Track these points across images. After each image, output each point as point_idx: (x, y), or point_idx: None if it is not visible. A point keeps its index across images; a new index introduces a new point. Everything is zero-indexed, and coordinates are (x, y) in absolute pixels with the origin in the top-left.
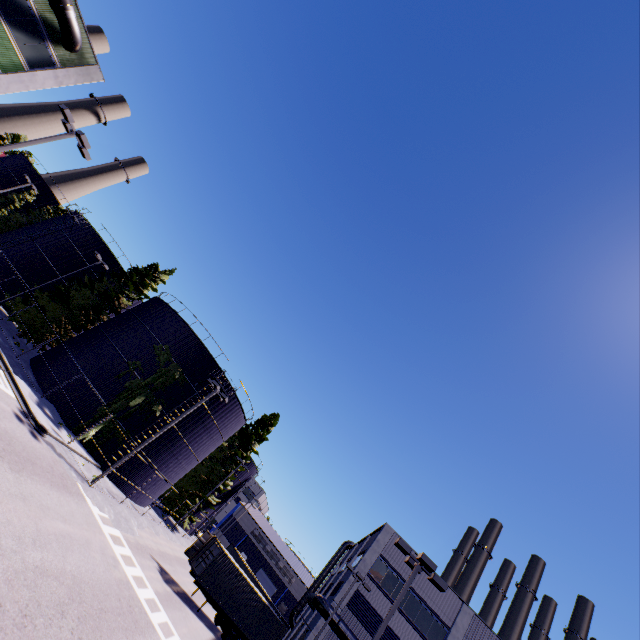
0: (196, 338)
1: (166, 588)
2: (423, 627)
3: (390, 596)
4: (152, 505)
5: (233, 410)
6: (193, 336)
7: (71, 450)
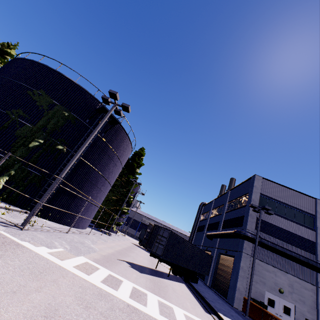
0: (68, 79)
1: (147, 277)
2: (300, 221)
3: (276, 213)
4: (88, 226)
5: (123, 140)
6: (64, 78)
7: None
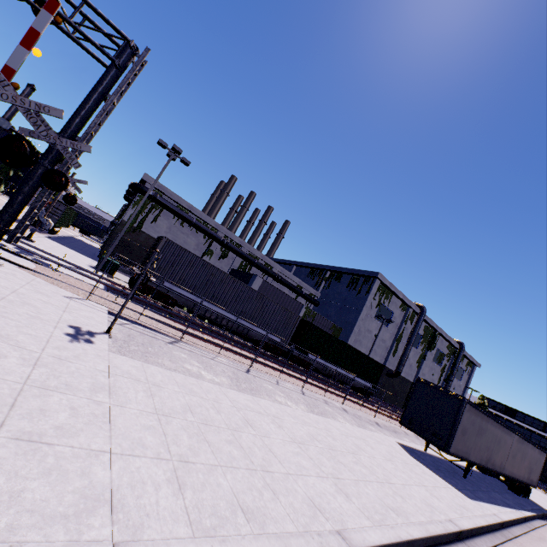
0: None
1: None
2: None
3: None
4: None
5: None
6: None
7: (4, 196)
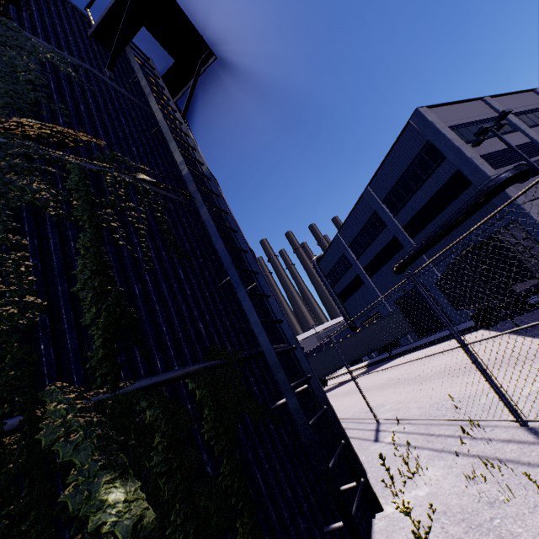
0: None
1: None
2: (500, 131)
3: None
4: None
5: None
6: None
7: None
